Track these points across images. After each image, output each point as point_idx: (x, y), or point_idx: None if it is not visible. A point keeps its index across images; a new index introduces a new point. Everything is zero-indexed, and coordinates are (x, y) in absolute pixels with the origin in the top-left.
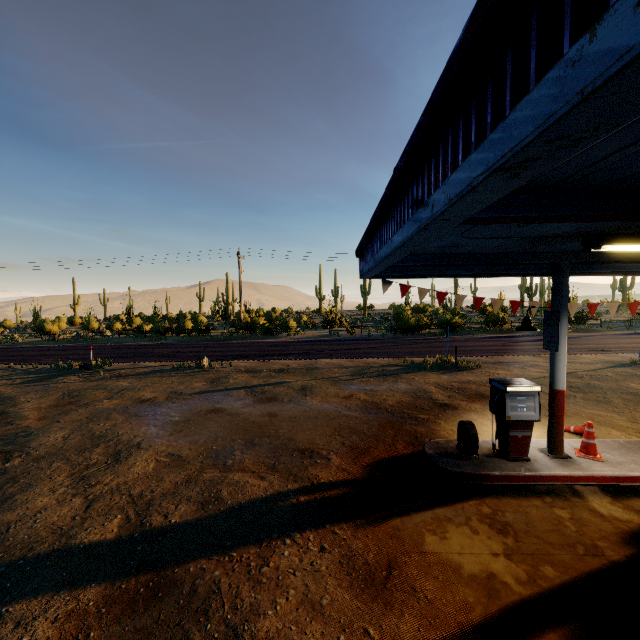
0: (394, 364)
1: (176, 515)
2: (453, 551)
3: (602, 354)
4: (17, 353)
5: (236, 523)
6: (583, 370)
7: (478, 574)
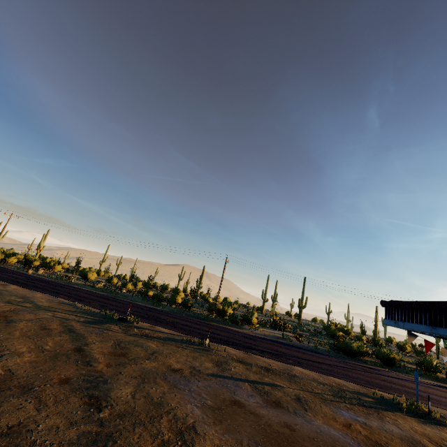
0: (364, 393)
1: None
2: None
3: None
4: (74, 292)
5: None
6: None
7: None
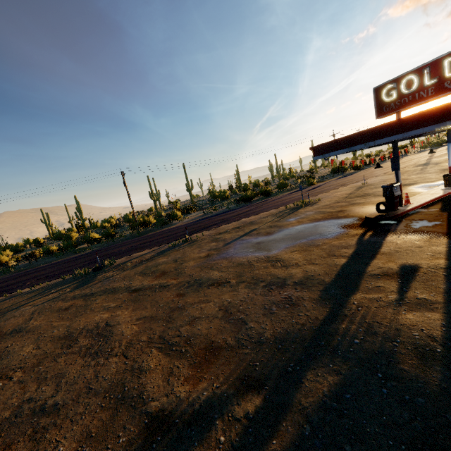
0: (282, 210)
1: (347, 251)
2: (421, 225)
3: (348, 186)
4: None
5: (367, 245)
6: (354, 191)
7: (433, 225)
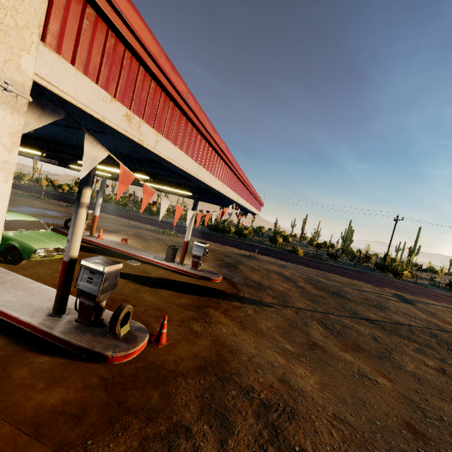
0: (152, 229)
1: None
2: None
3: (257, 254)
4: (31, 190)
5: None
6: (215, 249)
7: None
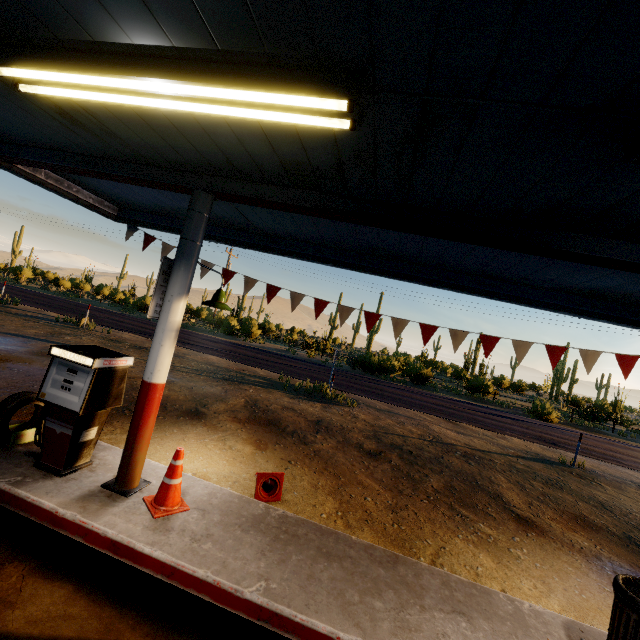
0: (268, 378)
1: None
2: None
3: (543, 445)
4: None
5: None
6: (473, 447)
7: None
